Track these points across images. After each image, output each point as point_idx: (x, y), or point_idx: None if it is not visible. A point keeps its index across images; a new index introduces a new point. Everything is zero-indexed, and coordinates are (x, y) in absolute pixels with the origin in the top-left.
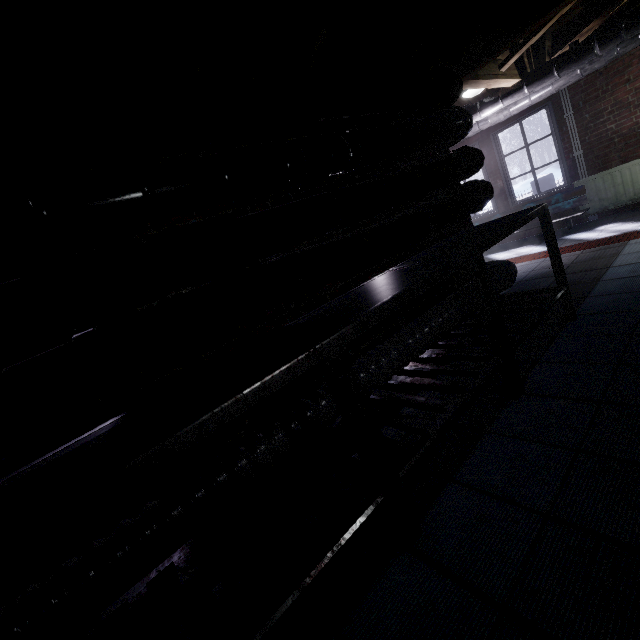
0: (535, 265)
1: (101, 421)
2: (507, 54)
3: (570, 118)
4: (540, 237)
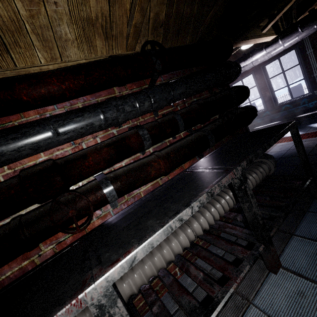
0: (290, 145)
1: None
2: (267, 22)
3: (311, 54)
4: None
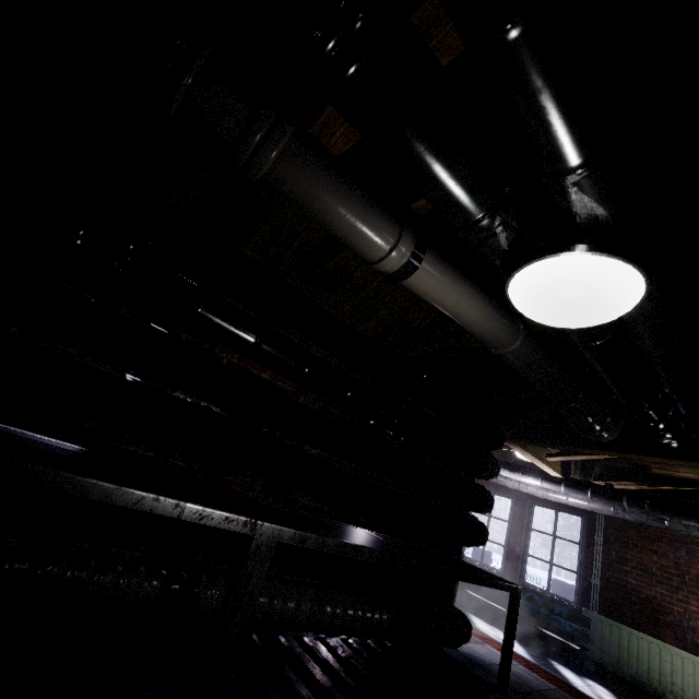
0: None
1: (68, 440)
2: (558, 451)
3: (599, 543)
4: (530, 639)
